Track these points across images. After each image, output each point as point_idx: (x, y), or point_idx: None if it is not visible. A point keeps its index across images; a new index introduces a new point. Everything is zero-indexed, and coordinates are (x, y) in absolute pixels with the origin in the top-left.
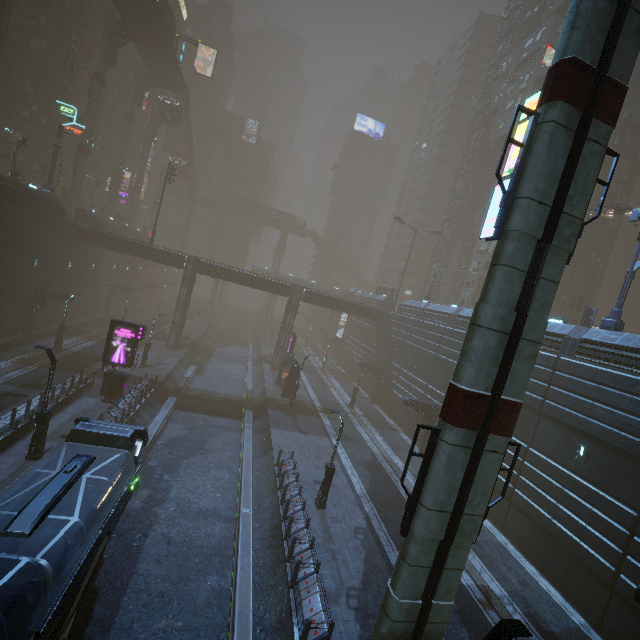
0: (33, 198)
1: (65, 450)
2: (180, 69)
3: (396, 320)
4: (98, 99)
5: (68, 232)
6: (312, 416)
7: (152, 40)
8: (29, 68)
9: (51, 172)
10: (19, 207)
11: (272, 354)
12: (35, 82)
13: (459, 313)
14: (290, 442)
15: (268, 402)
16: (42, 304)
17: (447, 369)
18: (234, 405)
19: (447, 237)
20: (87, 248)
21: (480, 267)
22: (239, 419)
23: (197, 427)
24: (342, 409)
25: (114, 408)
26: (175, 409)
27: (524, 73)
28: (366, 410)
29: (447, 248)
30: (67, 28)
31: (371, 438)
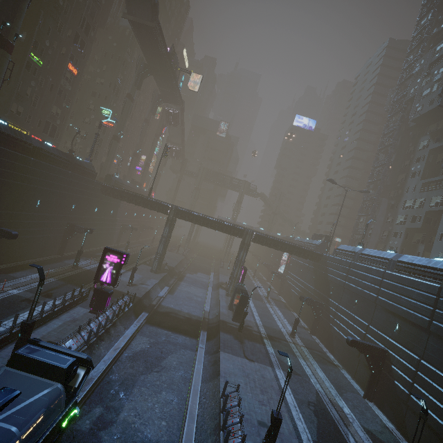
0: (77, 165)
1: (4, 374)
2: (179, 90)
3: (332, 261)
4: (128, 109)
5: (97, 188)
6: (257, 342)
7: (163, 73)
8: (93, 95)
9: (91, 150)
10: (66, 170)
11: (227, 282)
12: (95, 102)
13: (399, 259)
14: (236, 369)
15: (220, 324)
16: (72, 235)
17: (390, 312)
18: (193, 324)
19: (373, 196)
20: (109, 199)
21: (407, 220)
22: (195, 338)
23: (159, 342)
24: (284, 337)
25: (94, 320)
26: (145, 323)
27: (438, 68)
28: (306, 340)
29: (373, 204)
30: (116, 71)
31: (313, 373)
